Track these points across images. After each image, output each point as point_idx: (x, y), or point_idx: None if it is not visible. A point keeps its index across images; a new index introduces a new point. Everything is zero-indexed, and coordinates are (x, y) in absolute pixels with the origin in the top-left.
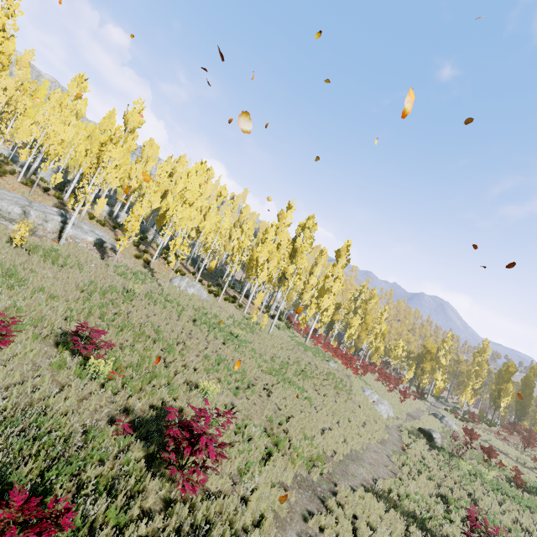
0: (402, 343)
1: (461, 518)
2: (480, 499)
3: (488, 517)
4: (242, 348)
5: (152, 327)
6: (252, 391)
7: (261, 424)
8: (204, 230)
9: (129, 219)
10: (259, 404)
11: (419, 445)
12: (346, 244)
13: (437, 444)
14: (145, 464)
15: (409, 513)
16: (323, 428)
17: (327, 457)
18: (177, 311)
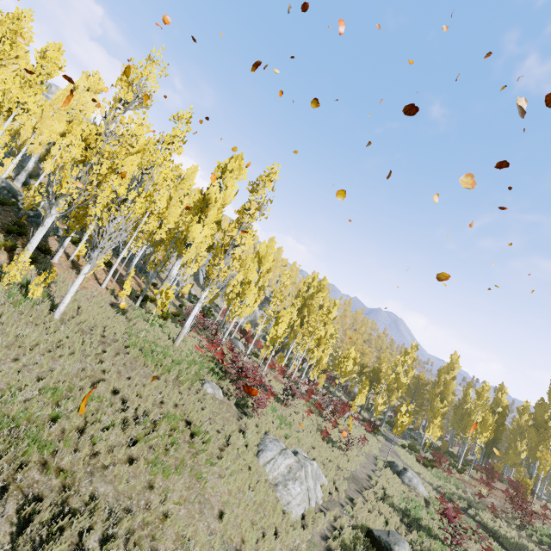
0: (354, 353)
1: None
2: None
3: None
4: None
5: None
6: None
7: None
8: None
9: None
10: None
11: None
12: (270, 170)
13: None
14: None
15: None
16: None
17: None
18: None
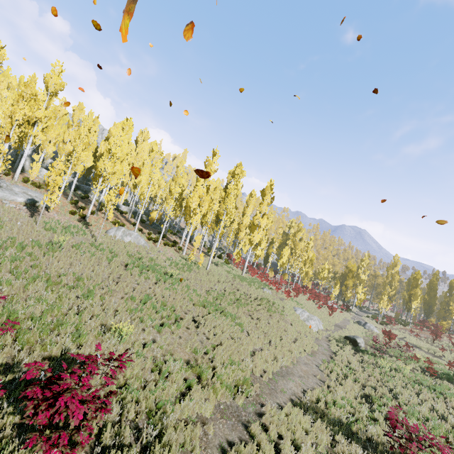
0: (327, 266)
1: (384, 415)
2: (400, 393)
3: (408, 410)
4: (175, 286)
5: (74, 275)
6: (178, 325)
7: (184, 357)
8: (140, 184)
9: (49, 174)
10: (184, 337)
11: (345, 351)
12: (270, 184)
13: (361, 347)
14: (19, 430)
15: (335, 421)
16: (254, 350)
17: (256, 378)
18: (107, 258)
